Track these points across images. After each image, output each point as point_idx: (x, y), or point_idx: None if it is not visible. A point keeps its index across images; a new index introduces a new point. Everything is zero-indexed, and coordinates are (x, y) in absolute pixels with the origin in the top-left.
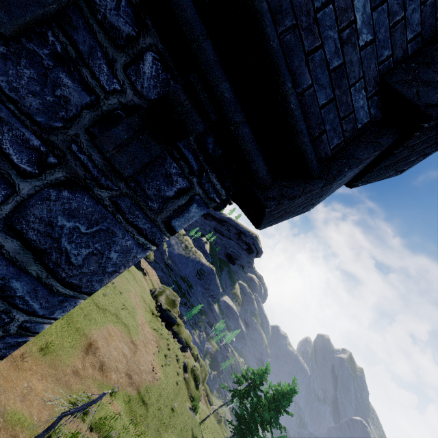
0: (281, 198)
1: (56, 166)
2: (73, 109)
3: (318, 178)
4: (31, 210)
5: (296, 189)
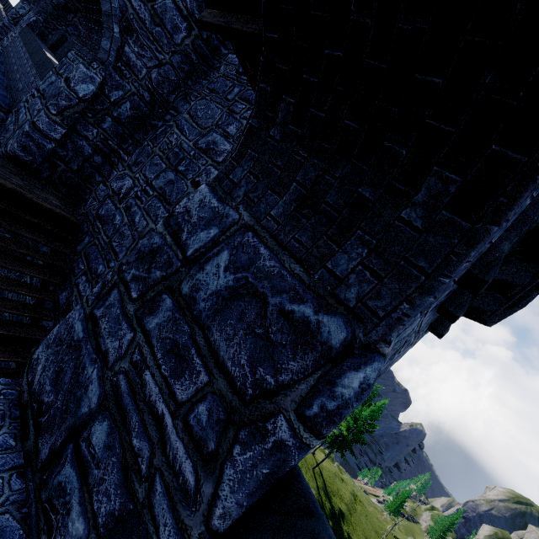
0: (498, 321)
1: (410, 343)
2: (433, 319)
3: (517, 307)
4: (390, 363)
5: (506, 315)
